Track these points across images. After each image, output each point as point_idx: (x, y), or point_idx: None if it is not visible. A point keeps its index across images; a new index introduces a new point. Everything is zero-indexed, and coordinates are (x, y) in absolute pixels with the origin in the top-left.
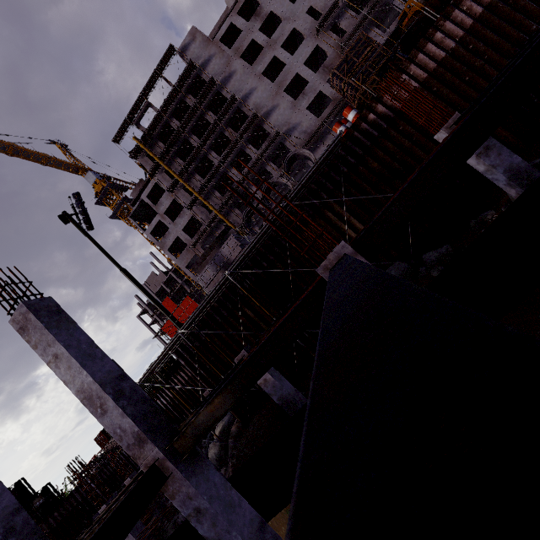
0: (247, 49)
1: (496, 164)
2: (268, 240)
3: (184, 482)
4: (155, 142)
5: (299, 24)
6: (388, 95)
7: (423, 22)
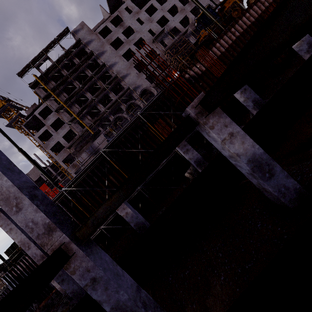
0: (114, 41)
1: (249, 97)
2: (128, 134)
3: (84, 258)
4: (49, 80)
5: (144, 35)
6: (201, 58)
7: (208, 41)
